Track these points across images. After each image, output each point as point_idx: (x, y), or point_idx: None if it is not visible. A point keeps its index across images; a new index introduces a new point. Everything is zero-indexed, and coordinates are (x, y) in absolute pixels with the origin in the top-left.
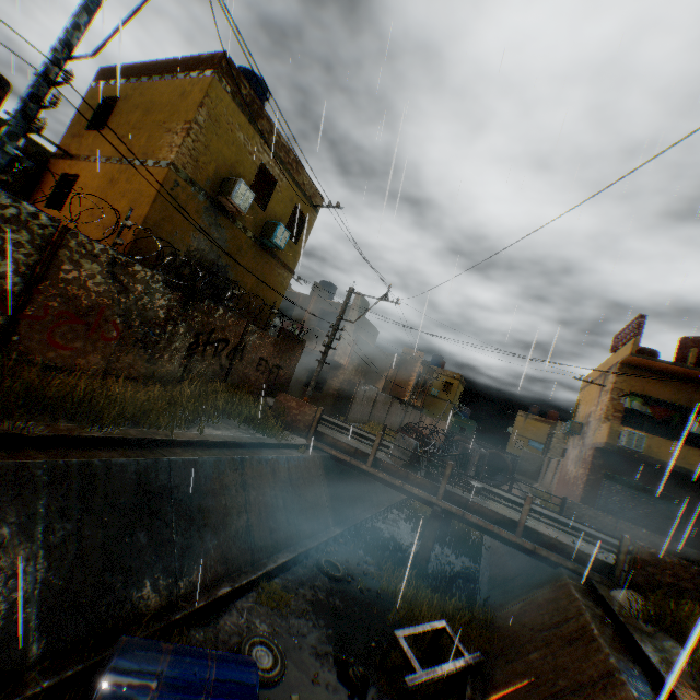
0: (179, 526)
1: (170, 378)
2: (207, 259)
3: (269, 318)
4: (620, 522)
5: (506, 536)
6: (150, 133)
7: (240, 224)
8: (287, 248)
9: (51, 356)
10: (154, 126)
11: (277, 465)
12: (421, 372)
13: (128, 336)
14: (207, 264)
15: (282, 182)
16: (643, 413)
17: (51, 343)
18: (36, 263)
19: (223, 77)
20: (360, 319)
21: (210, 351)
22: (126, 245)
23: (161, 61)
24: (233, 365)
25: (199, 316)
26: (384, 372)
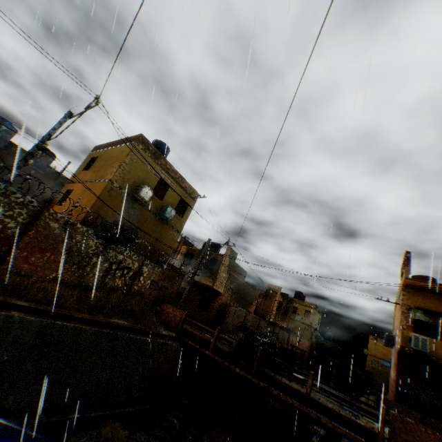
0: (58, 365)
1: (92, 288)
2: (126, 225)
3: (164, 259)
4: (427, 417)
5: (297, 405)
6: (105, 169)
7: (146, 207)
8: (176, 220)
9: (25, 269)
10: (108, 165)
11: (143, 343)
12: (281, 301)
13: (70, 261)
14: (126, 227)
15: (173, 186)
16: (429, 323)
17: (27, 262)
18: (28, 222)
19: (140, 143)
20: (231, 263)
21: (119, 274)
22: (82, 218)
23: (117, 140)
24: (134, 283)
25: (113, 253)
26: (254, 300)
